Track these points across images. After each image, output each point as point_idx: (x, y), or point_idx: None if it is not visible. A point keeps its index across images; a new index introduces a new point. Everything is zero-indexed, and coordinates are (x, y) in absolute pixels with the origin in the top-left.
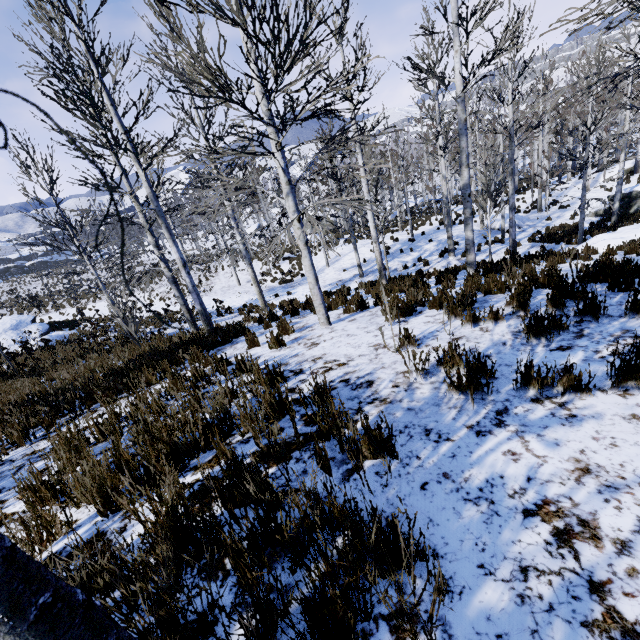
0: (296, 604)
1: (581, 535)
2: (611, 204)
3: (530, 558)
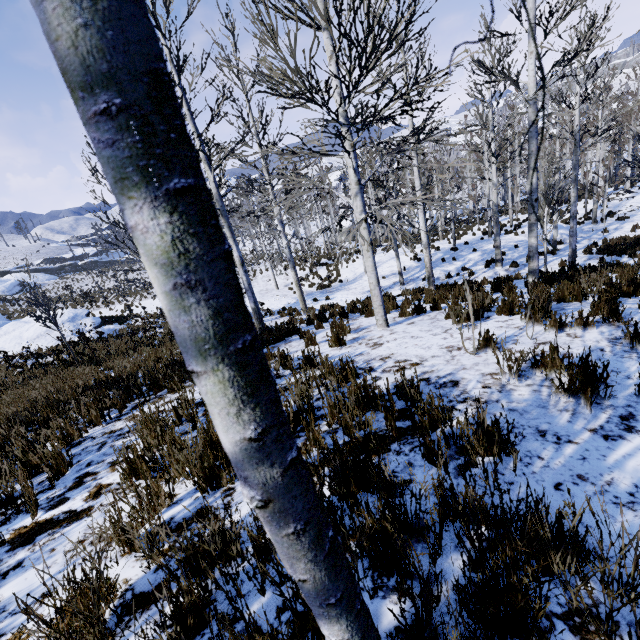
0: (445, 593)
1: None
2: None
3: None
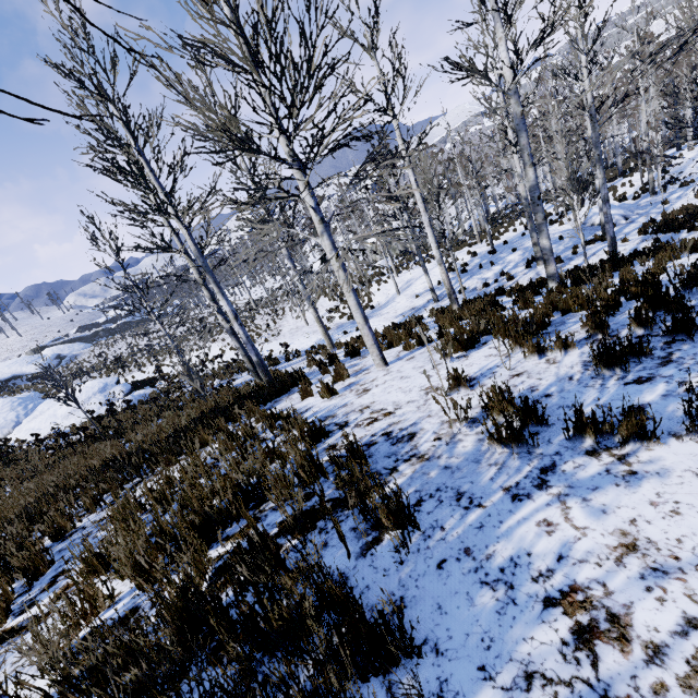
0: None
1: (606, 634)
2: None
3: (539, 661)
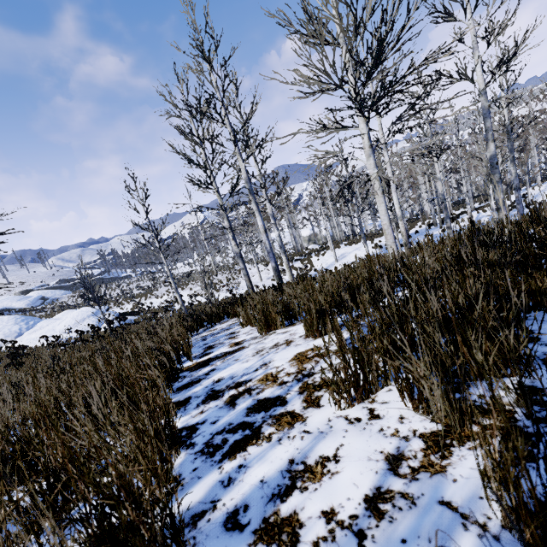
0: None
1: None
2: None
3: None
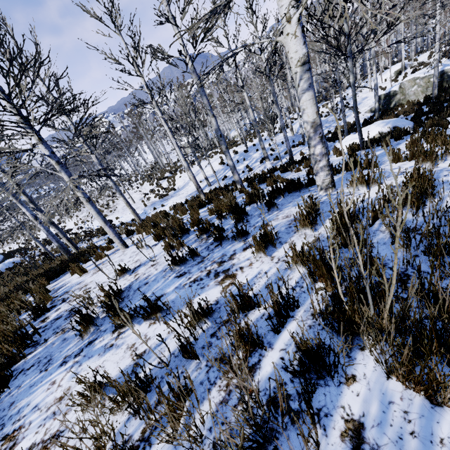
0: None
1: None
2: (379, 102)
3: None
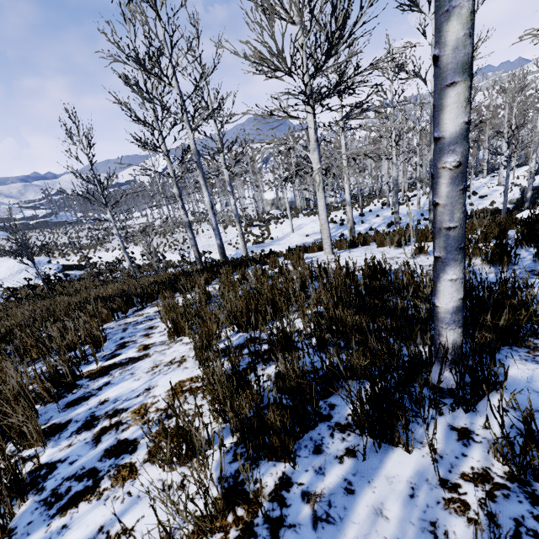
0: None
1: None
2: (522, 195)
3: None
